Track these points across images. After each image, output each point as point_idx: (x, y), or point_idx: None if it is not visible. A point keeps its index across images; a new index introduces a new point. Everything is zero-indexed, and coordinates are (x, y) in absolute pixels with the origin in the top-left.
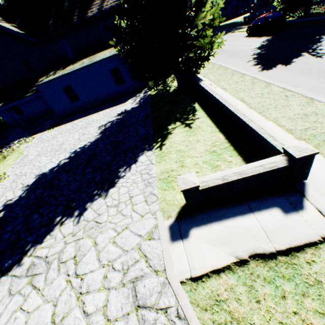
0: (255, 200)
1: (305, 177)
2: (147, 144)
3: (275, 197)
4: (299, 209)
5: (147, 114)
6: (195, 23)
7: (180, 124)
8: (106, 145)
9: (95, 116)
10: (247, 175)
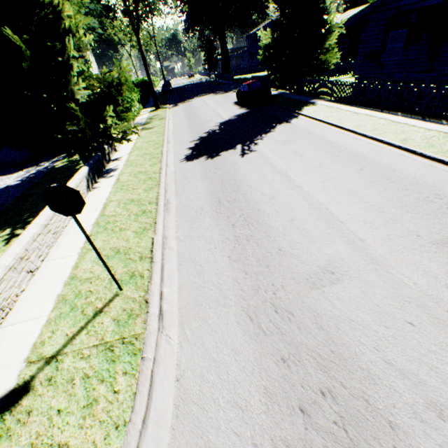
0: None
1: None
2: None
3: None
4: None
5: (5, 202)
6: (70, 87)
7: (8, 232)
8: None
9: None
10: None
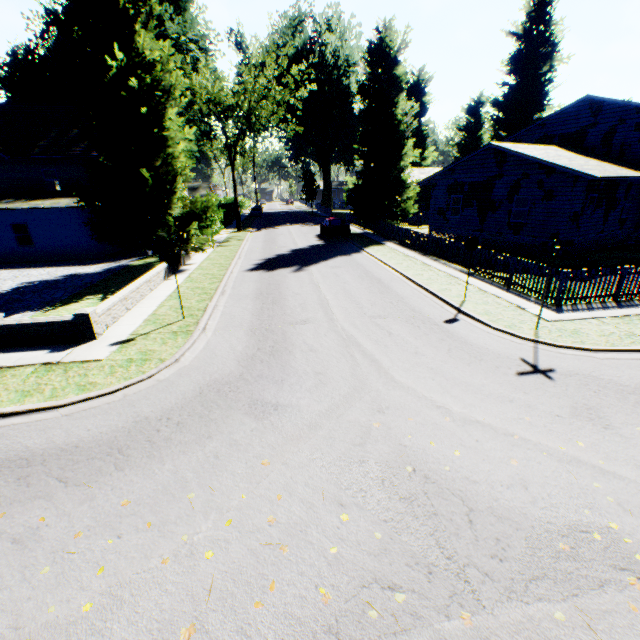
0: (46, 346)
1: (96, 337)
2: (42, 306)
3: (62, 345)
4: (61, 351)
5: (92, 281)
6: (170, 205)
7: (101, 296)
8: (1, 300)
9: (38, 270)
10: (39, 322)
